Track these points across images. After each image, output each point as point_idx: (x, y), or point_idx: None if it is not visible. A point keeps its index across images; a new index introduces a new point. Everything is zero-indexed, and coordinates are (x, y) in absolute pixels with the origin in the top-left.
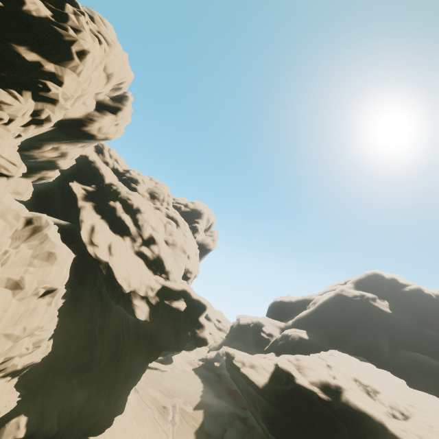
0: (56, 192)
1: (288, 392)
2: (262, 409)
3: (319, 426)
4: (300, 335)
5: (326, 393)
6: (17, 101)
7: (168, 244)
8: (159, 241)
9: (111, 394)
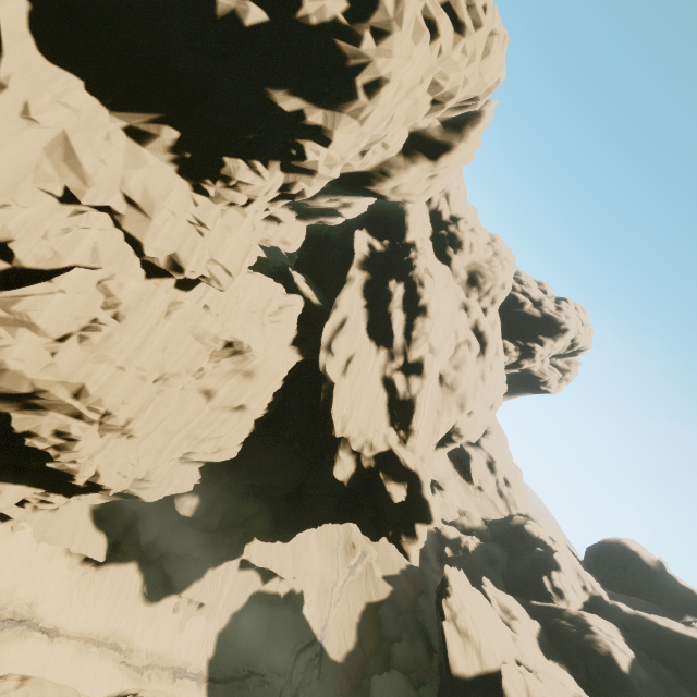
0: (339, 236)
1: None
2: (442, 689)
3: None
4: (615, 651)
5: None
6: (260, 177)
7: (442, 382)
8: (428, 374)
9: (279, 524)
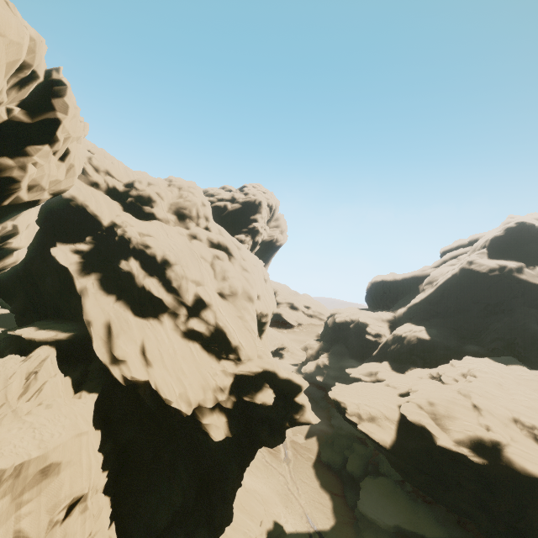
0: (41, 265)
1: (424, 449)
2: (391, 460)
3: (471, 489)
4: (418, 335)
5: (480, 453)
6: None
7: (224, 297)
8: (211, 301)
9: (213, 521)
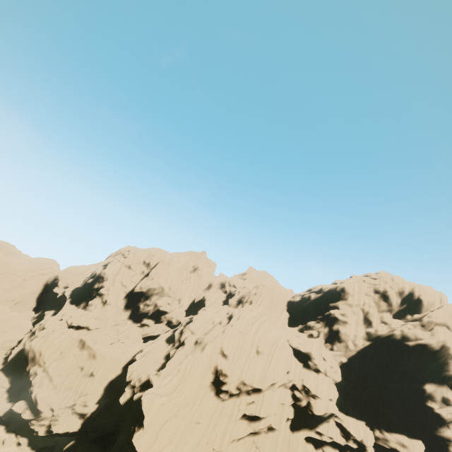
0: None
1: None
2: None
3: None
4: None
5: None
6: (95, 300)
7: (196, 343)
8: (186, 342)
9: None
